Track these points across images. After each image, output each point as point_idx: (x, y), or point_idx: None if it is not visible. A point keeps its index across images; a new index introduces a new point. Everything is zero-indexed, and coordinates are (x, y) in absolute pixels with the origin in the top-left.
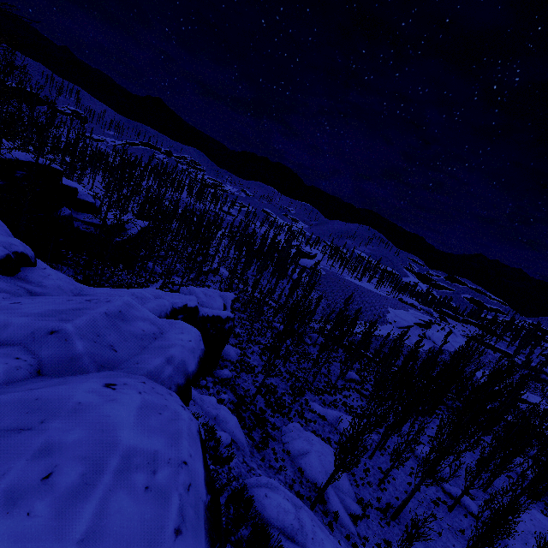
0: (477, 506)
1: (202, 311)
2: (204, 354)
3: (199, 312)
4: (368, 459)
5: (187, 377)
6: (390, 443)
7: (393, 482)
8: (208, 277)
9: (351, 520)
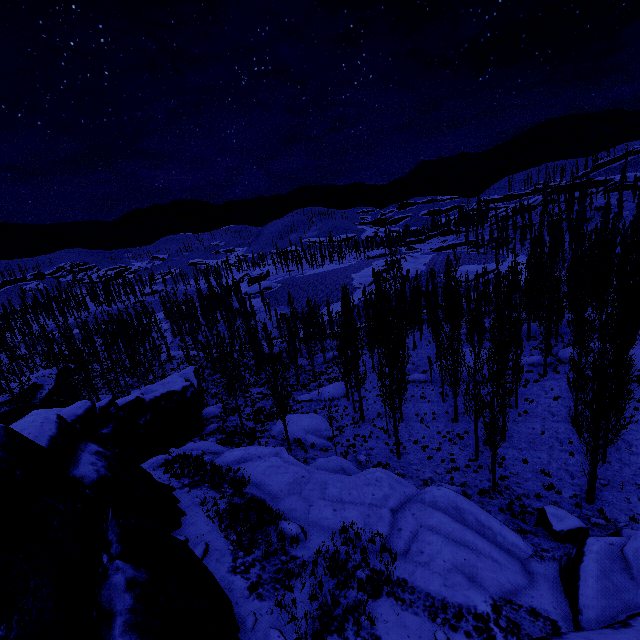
0: (427, 375)
1: (147, 397)
2: (92, 406)
3: (144, 400)
4: (348, 401)
5: (78, 416)
6: (367, 380)
7: (366, 402)
8: (167, 369)
9: (329, 441)
